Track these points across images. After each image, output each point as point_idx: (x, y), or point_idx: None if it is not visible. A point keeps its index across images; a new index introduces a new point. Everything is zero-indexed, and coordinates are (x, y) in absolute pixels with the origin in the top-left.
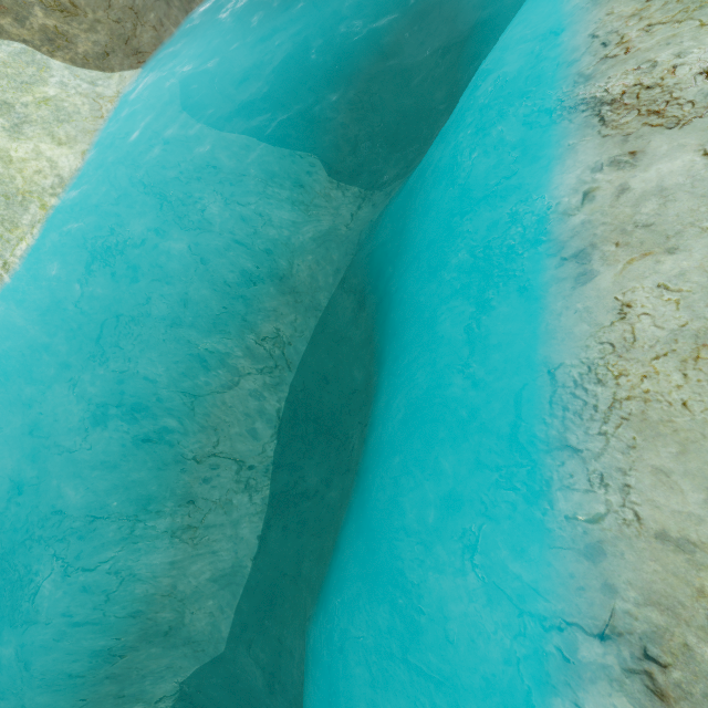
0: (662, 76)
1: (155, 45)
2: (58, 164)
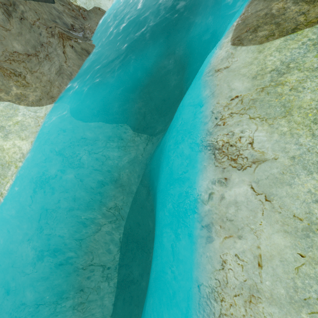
0: (236, 141)
1: (58, 94)
2: (22, 148)
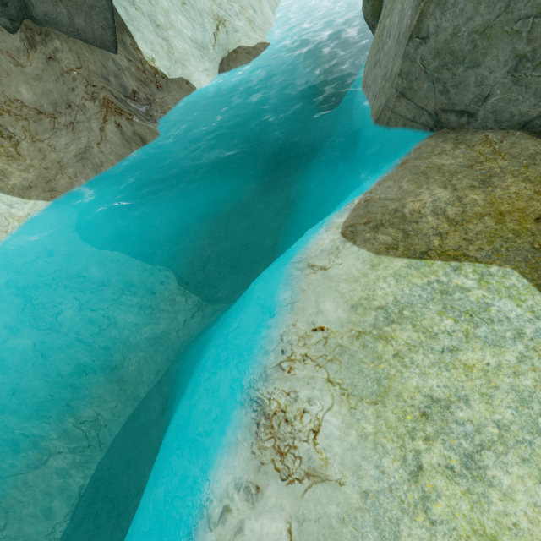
0: (295, 415)
1: (67, 188)
2: None
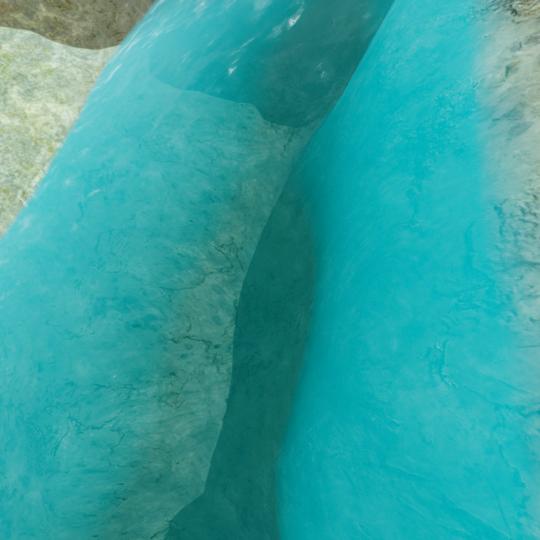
0: None
1: (130, 27)
2: (60, 117)
